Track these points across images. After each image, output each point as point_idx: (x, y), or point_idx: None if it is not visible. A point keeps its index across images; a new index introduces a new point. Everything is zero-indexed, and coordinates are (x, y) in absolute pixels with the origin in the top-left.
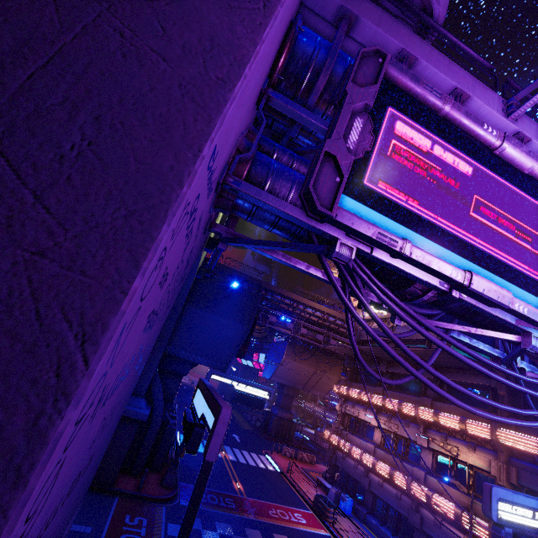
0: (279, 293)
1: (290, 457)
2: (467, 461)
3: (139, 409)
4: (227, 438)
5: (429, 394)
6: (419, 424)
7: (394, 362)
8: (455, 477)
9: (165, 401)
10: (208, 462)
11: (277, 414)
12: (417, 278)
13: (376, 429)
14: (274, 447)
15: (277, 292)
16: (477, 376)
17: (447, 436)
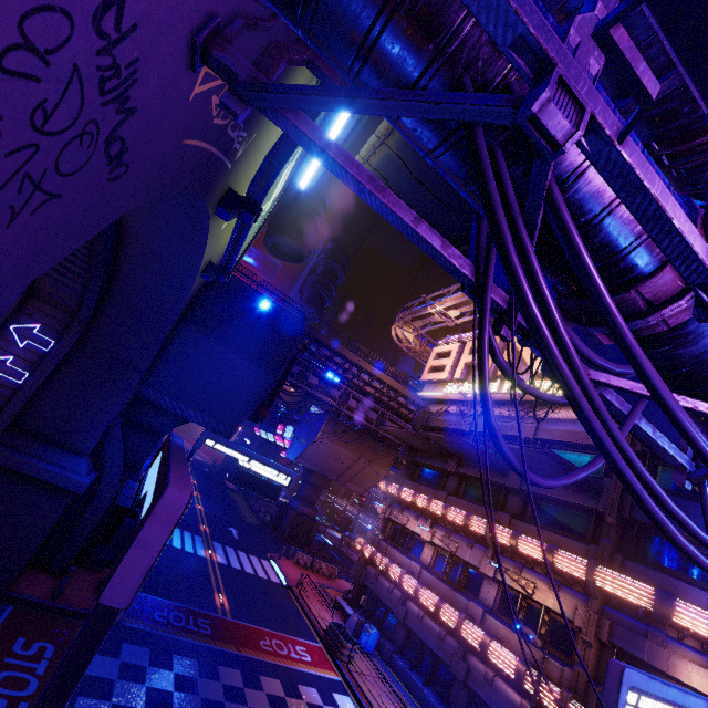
0: (328, 346)
1: (304, 567)
2: (545, 602)
3: (72, 474)
4: (220, 531)
5: (508, 509)
6: (488, 547)
7: (469, 461)
8: (522, 621)
9: (126, 468)
10: (107, 609)
11: (297, 509)
12: (685, 250)
13: (427, 544)
14: (284, 551)
15: (326, 344)
16: (580, 493)
17: (523, 567)
